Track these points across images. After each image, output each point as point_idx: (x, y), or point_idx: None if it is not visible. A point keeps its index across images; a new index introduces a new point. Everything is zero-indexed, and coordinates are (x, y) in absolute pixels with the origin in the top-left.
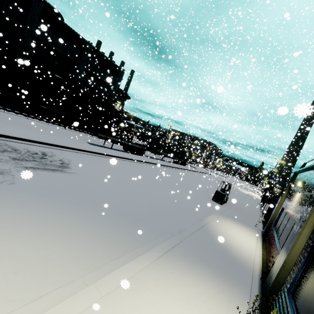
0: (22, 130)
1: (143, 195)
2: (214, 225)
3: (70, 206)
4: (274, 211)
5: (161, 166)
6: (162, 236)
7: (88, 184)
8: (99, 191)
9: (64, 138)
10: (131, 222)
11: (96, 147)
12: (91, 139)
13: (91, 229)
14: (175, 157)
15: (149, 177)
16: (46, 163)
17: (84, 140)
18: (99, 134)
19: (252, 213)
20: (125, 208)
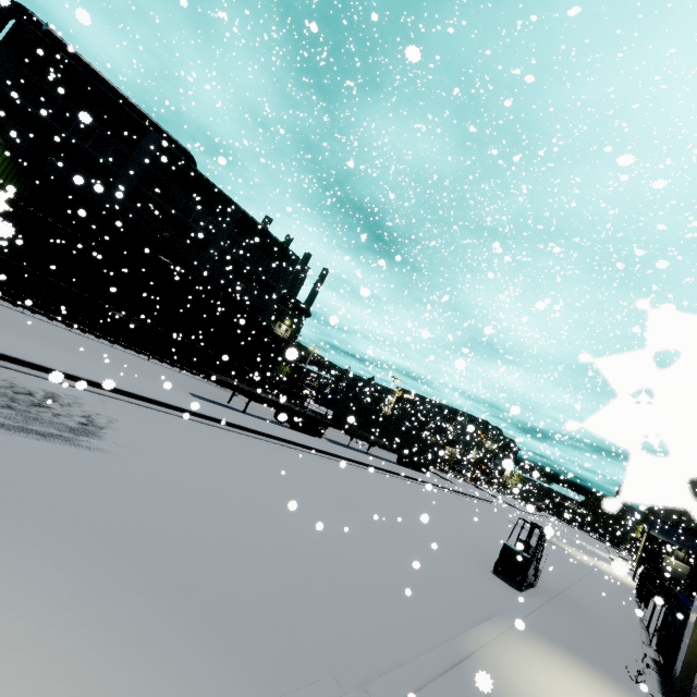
0: (34, 345)
1: (282, 534)
2: (495, 664)
3: (12, 541)
4: (693, 628)
5: (361, 465)
6: (296, 694)
7: (125, 484)
8: (148, 505)
9: (135, 377)
10: (205, 620)
11: (205, 403)
12: (205, 387)
13: (26, 634)
14: (400, 450)
15: (321, 488)
16: (38, 416)
17: (185, 388)
18: (221, 376)
19: (619, 630)
20: (205, 569)
